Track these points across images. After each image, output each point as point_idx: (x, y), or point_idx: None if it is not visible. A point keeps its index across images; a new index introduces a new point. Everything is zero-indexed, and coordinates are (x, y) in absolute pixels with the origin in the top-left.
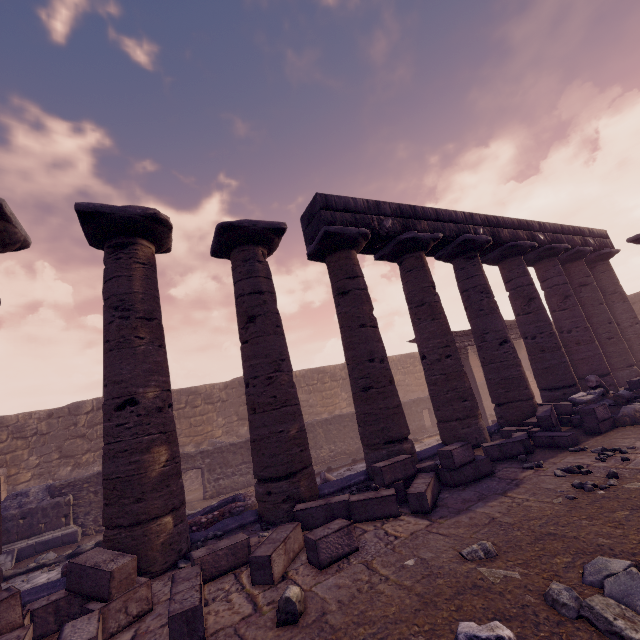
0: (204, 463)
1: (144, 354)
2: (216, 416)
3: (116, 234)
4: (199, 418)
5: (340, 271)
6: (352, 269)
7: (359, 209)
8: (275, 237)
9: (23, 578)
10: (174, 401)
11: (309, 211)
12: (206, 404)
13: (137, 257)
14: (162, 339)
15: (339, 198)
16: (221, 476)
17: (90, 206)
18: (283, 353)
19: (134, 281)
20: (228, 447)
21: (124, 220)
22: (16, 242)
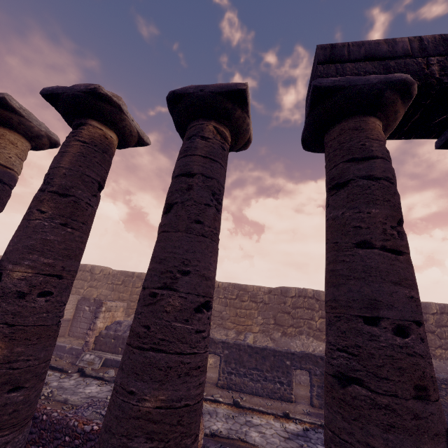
0: (223, 353)
1: (34, 228)
2: (257, 314)
3: (74, 117)
4: (243, 311)
5: (338, 151)
6: (361, 145)
7: (398, 52)
8: (234, 107)
9: (89, 381)
10: (229, 291)
11: (310, 81)
12: (251, 301)
13: (80, 135)
14: (73, 218)
15: (358, 44)
16: (234, 371)
17: (50, 89)
18: (190, 262)
19: (65, 156)
20: (245, 347)
21: (71, 99)
22: (39, 136)
